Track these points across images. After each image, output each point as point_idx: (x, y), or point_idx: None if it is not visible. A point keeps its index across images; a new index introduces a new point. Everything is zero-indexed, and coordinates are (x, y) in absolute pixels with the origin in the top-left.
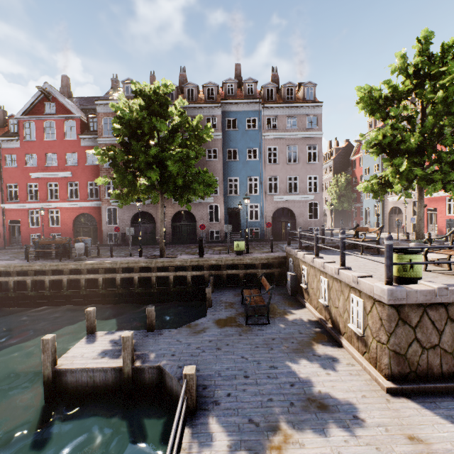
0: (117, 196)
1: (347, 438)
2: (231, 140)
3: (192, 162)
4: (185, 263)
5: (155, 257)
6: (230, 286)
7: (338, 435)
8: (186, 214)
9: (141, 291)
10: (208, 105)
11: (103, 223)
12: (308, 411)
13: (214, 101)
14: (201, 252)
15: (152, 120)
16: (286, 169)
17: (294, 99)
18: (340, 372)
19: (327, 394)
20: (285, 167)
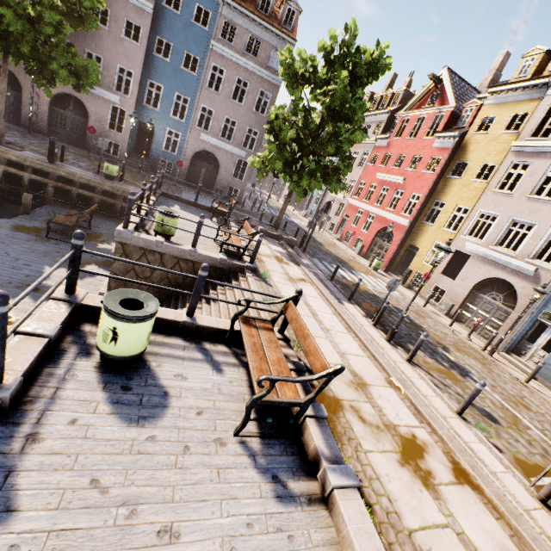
0: None
1: (29, 302)
2: (167, 26)
3: (48, 30)
4: (23, 161)
5: None
6: (79, 206)
7: (23, 300)
8: (77, 103)
9: None
10: None
11: None
12: (19, 288)
13: None
14: (52, 157)
15: None
16: (227, 106)
17: (269, 15)
18: (84, 281)
19: (50, 286)
20: (227, 102)
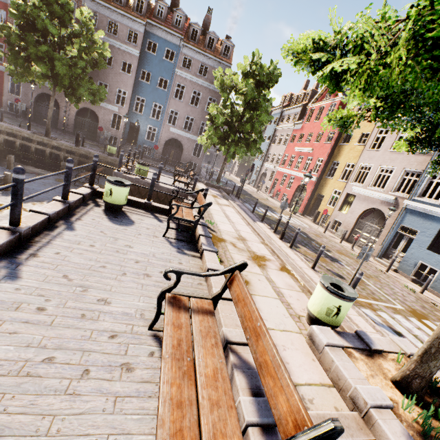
0: (11, 71)
1: None
2: (148, 63)
3: (79, 71)
4: (61, 146)
5: (41, 134)
6: None
7: None
8: (92, 113)
9: (21, 154)
10: (133, 17)
11: (5, 90)
12: None
13: (142, 16)
14: (77, 143)
15: (45, 22)
16: (187, 109)
17: (213, 50)
18: None
19: None
20: (187, 106)
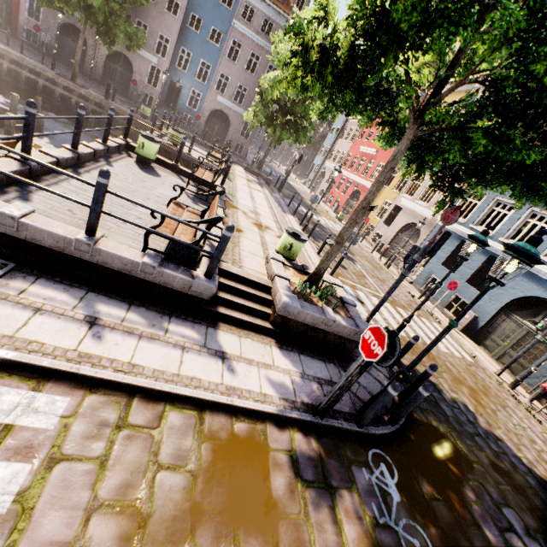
0: None
1: None
2: (200, 5)
3: (116, 7)
4: (89, 96)
5: (67, 78)
6: None
7: None
8: (125, 60)
9: (44, 98)
10: None
11: (22, 11)
12: None
13: None
14: (108, 95)
15: None
16: (241, 75)
17: (283, 2)
18: None
19: None
20: (241, 72)
